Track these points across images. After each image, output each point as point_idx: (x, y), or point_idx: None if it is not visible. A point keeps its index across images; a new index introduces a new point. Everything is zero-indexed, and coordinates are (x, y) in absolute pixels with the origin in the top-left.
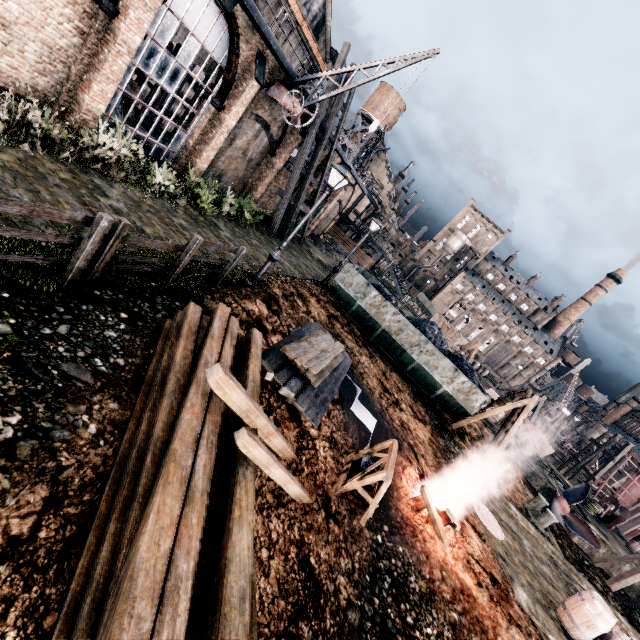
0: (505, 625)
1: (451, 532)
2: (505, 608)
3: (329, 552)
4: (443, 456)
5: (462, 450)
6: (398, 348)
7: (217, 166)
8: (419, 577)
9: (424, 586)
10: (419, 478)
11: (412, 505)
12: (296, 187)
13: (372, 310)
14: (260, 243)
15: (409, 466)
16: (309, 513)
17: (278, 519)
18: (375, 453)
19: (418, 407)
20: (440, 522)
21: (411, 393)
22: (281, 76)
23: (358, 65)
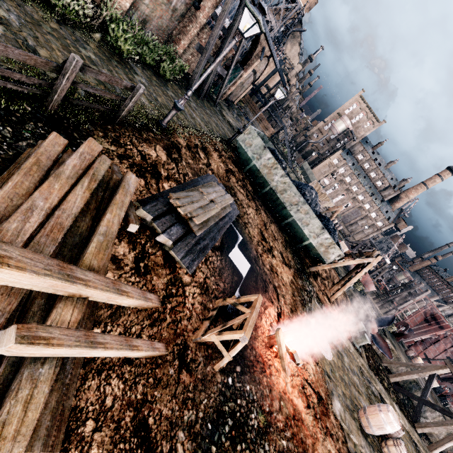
0: (322, 438)
1: (294, 362)
2: (324, 422)
3: (173, 407)
4: (299, 294)
5: (314, 288)
6: (280, 205)
7: (141, 9)
8: (259, 412)
9: (262, 420)
10: (277, 316)
11: (266, 342)
12: (217, 49)
13: (264, 170)
14: (176, 96)
15: (270, 306)
16: (160, 366)
17: (120, 379)
18: (239, 306)
19: (287, 254)
20: (287, 357)
21: (284, 242)
22: None
23: None
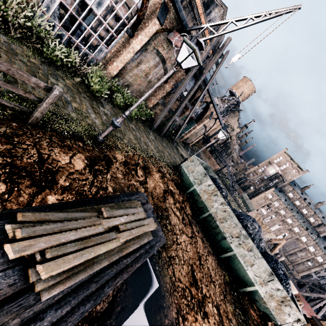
0: None
1: None
2: None
3: None
4: None
5: None
6: (219, 234)
7: (126, 78)
8: None
9: None
10: None
11: None
12: None
13: (204, 195)
14: (137, 128)
15: None
16: None
17: None
18: None
19: (226, 305)
20: None
21: (222, 284)
22: (178, 27)
23: (232, 19)
